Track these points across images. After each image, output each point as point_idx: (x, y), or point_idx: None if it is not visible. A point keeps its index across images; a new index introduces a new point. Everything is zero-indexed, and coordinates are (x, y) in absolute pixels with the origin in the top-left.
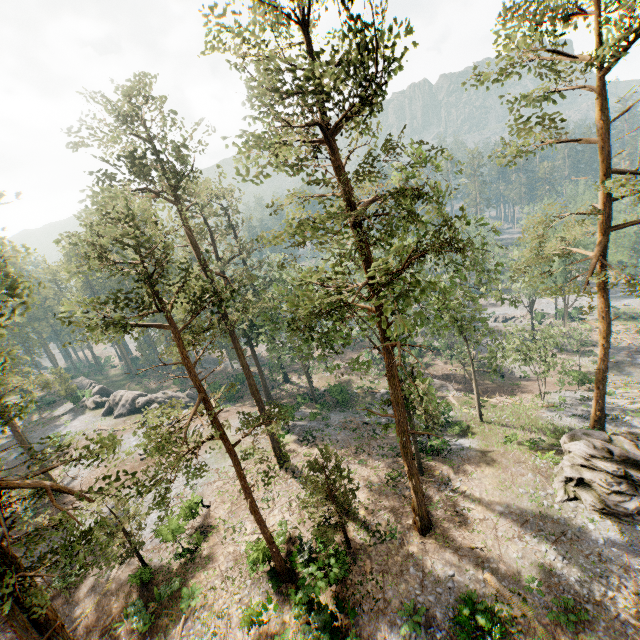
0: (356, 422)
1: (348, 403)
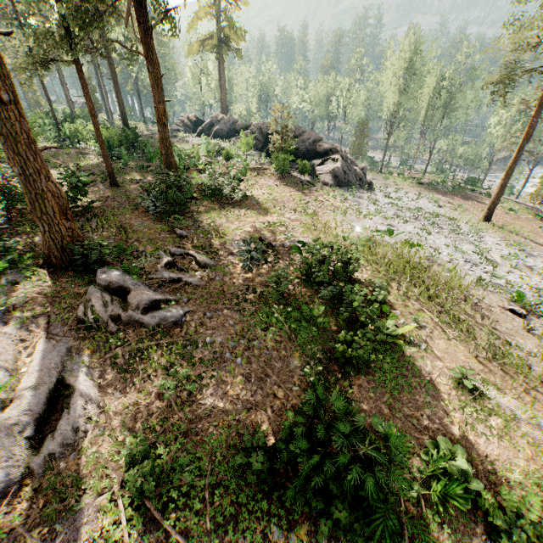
0: None
1: None
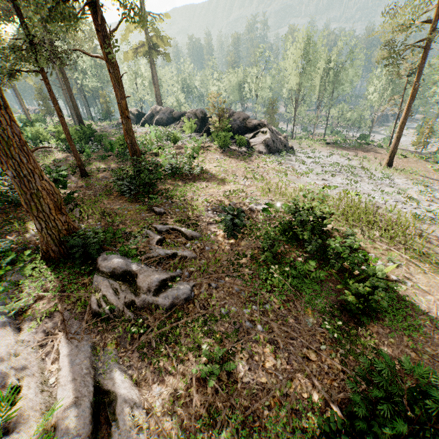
0: None
1: None
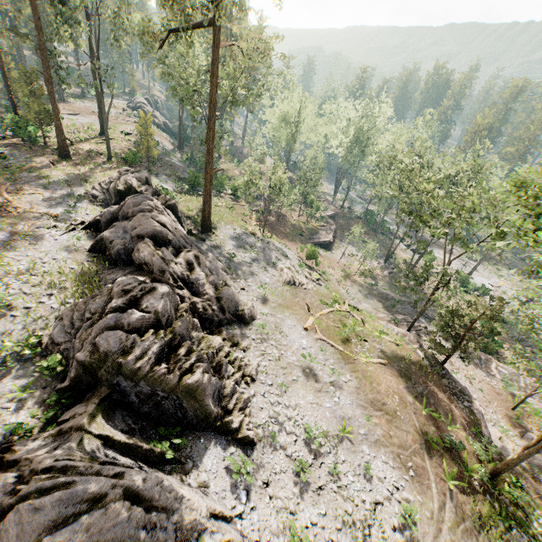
0: (173, 165)
1: None
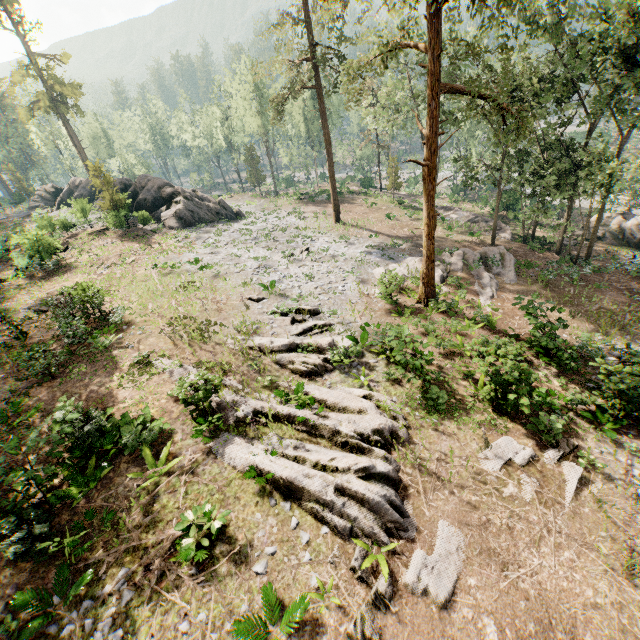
0: None
1: None
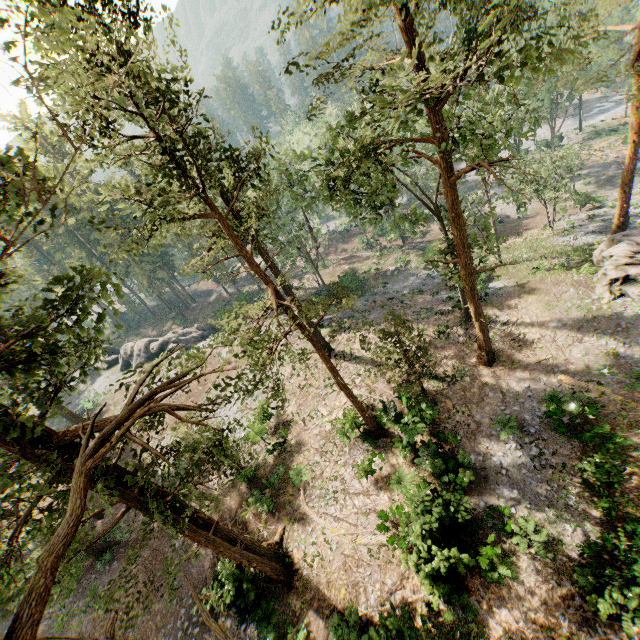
0: (380, 301)
1: (361, 289)
